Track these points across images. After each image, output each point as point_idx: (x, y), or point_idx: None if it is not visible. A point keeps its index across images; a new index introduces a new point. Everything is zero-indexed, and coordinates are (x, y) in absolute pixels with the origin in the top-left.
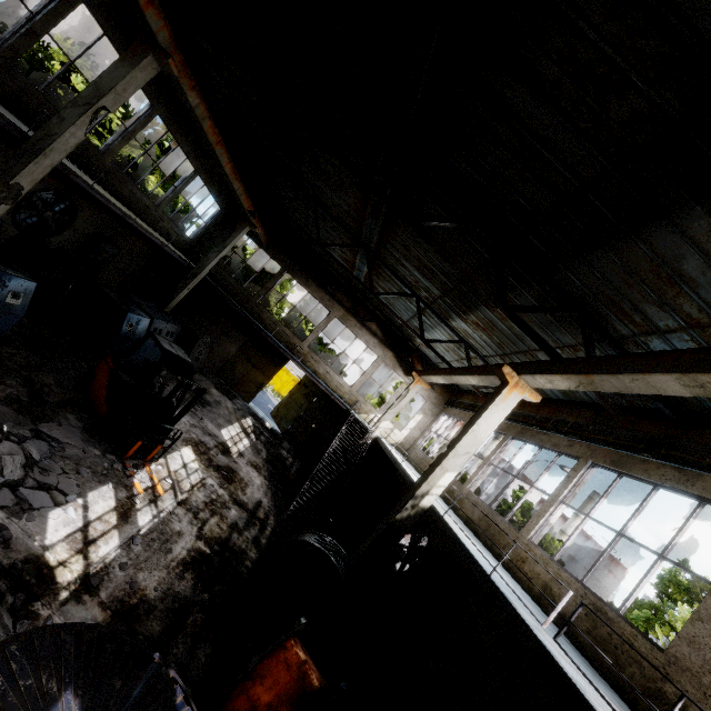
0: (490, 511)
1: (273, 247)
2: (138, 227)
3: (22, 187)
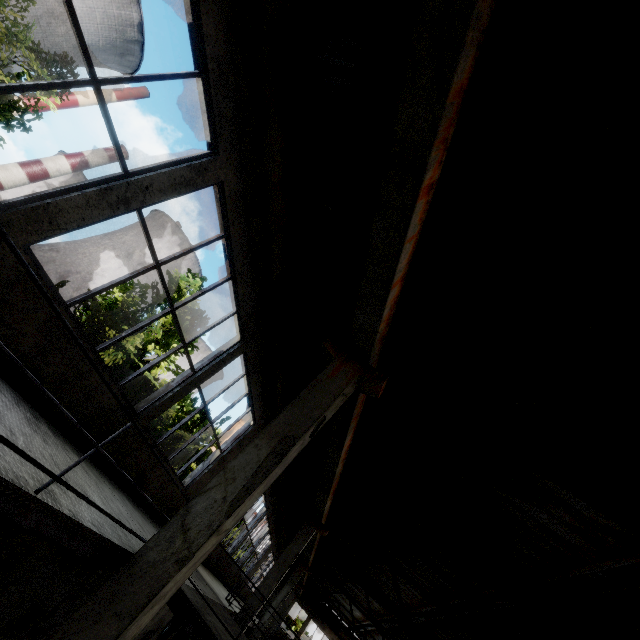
0: None
1: (303, 599)
2: None
3: None
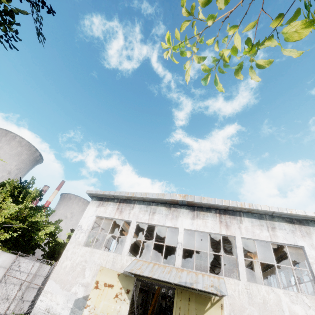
0: None
1: None
2: None
3: None
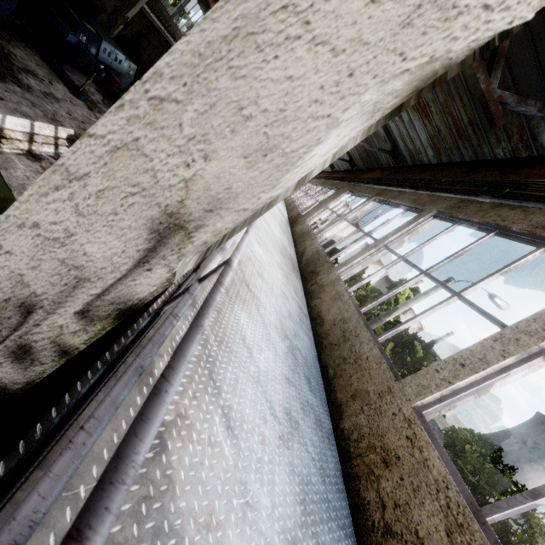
0: (295, 206)
1: None
2: (164, 35)
3: (128, 18)
